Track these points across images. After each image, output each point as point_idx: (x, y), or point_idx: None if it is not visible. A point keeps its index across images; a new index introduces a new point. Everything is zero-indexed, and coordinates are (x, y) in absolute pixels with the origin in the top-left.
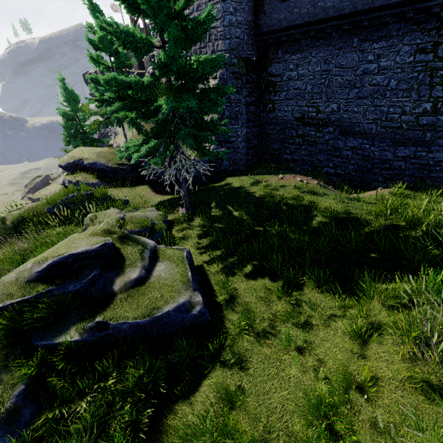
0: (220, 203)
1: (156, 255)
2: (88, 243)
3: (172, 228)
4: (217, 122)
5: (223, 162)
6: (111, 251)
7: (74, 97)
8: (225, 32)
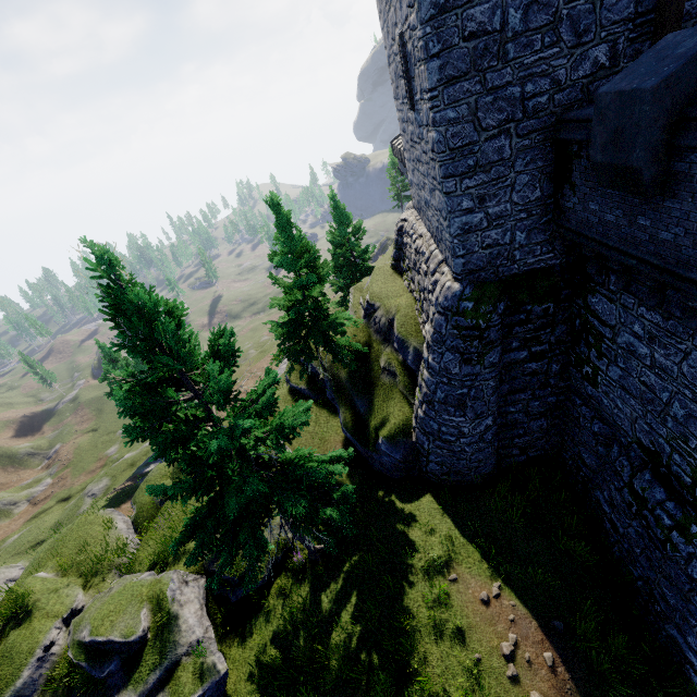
0: (350, 577)
1: (171, 674)
2: (124, 626)
3: (279, 575)
4: (332, 488)
5: (430, 463)
6: (139, 643)
7: (343, 218)
8: (453, 245)
